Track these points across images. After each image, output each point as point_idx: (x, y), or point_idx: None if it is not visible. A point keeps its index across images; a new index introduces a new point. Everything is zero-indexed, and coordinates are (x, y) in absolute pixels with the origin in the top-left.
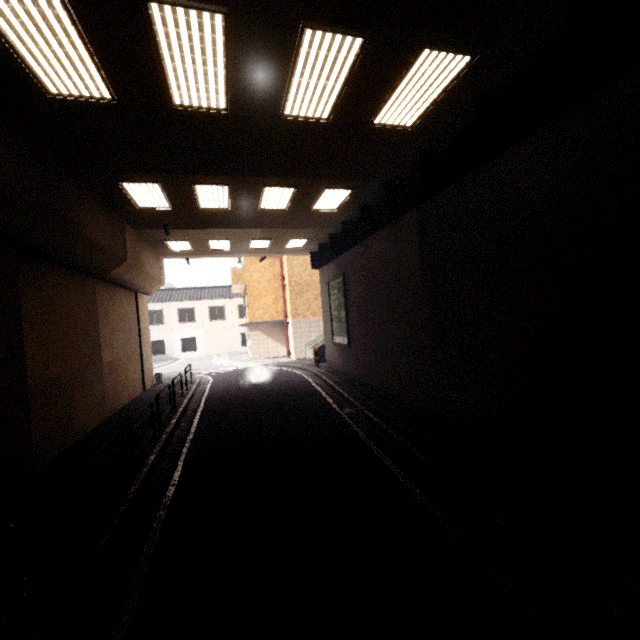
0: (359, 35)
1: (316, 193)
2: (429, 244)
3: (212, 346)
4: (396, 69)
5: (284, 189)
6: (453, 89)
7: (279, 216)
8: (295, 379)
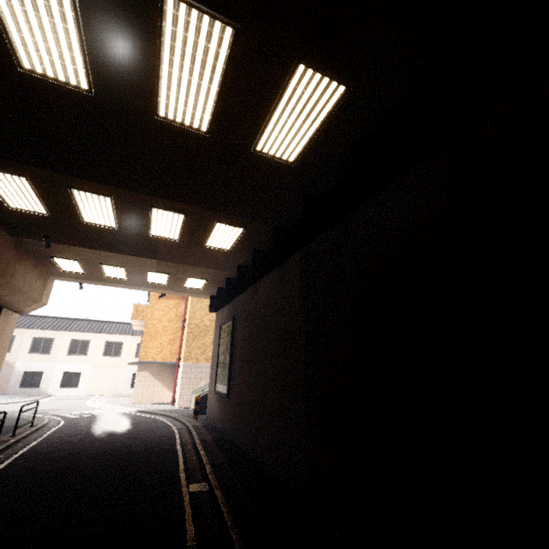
0: (227, 22)
1: (208, 226)
2: (309, 284)
3: (97, 384)
4: (273, 85)
5: (173, 214)
6: (331, 126)
7: (173, 247)
8: (161, 432)
